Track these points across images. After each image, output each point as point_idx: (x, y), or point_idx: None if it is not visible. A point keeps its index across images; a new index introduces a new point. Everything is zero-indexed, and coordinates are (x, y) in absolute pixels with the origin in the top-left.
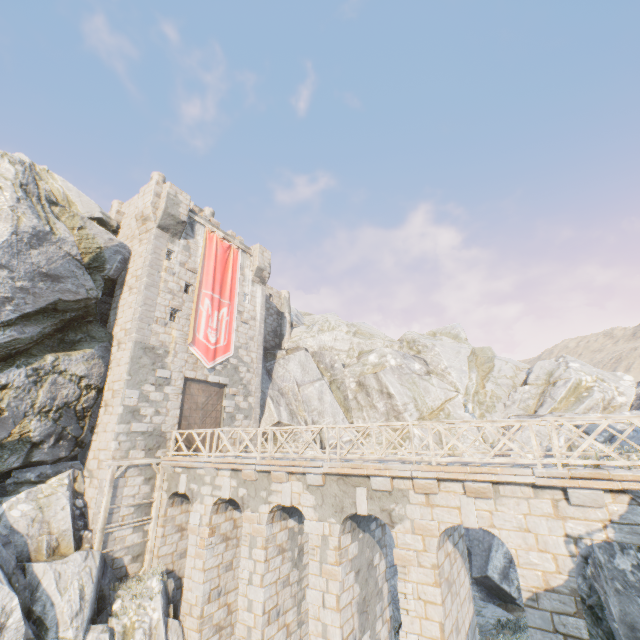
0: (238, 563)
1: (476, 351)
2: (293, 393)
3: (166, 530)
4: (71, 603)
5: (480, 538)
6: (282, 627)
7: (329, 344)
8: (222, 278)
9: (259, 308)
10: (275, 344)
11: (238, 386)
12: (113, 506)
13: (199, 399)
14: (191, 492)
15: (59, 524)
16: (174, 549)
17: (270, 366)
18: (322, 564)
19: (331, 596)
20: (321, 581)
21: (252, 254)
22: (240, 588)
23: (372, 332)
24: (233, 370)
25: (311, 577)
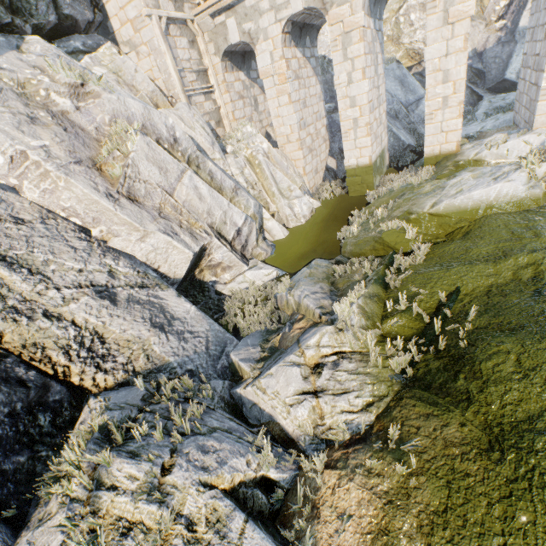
0: (308, 104)
1: None
2: None
3: (231, 97)
4: (204, 137)
5: (497, 55)
6: (375, 120)
7: None
8: None
9: None
10: None
11: None
12: (178, 68)
13: None
14: (248, 36)
15: (143, 87)
16: (243, 115)
17: None
18: (449, 9)
19: (457, 40)
20: (444, 32)
21: None
22: (338, 95)
23: None
24: None
25: (430, 35)
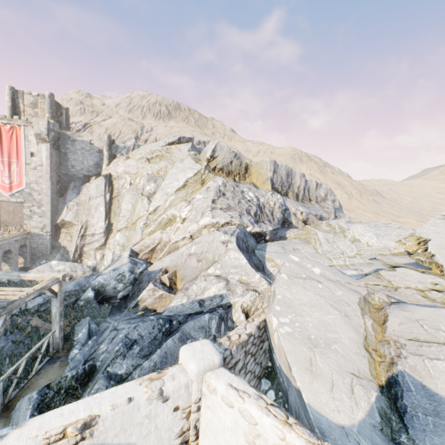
0: None
1: (257, 165)
2: (85, 204)
3: None
4: None
5: None
6: None
7: (126, 170)
8: (10, 148)
9: (45, 158)
10: (98, 172)
11: (33, 202)
12: None
13: (9, 209)
14: None
15: None
16: None
17: (82, 188)
18: None
19: None
20: None
21: (33, 126)
22: None
23: (175, 154)
24: (28, 195)
25: None
